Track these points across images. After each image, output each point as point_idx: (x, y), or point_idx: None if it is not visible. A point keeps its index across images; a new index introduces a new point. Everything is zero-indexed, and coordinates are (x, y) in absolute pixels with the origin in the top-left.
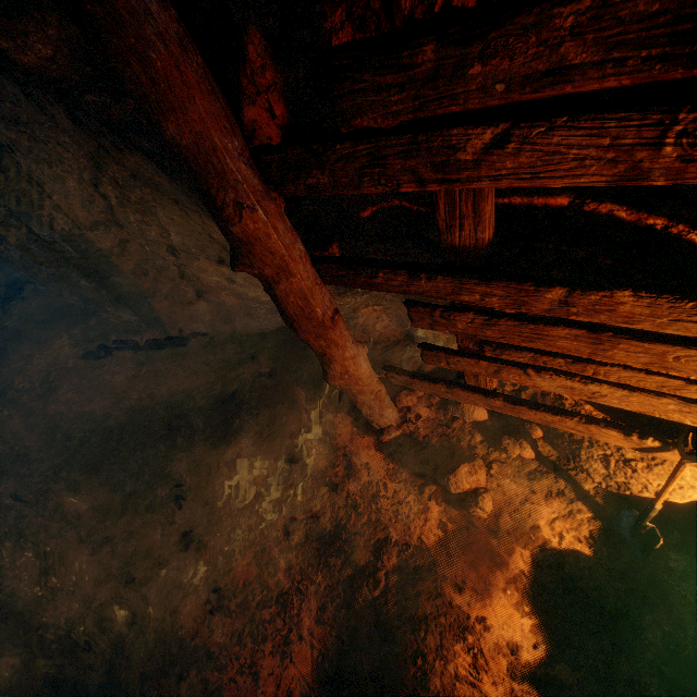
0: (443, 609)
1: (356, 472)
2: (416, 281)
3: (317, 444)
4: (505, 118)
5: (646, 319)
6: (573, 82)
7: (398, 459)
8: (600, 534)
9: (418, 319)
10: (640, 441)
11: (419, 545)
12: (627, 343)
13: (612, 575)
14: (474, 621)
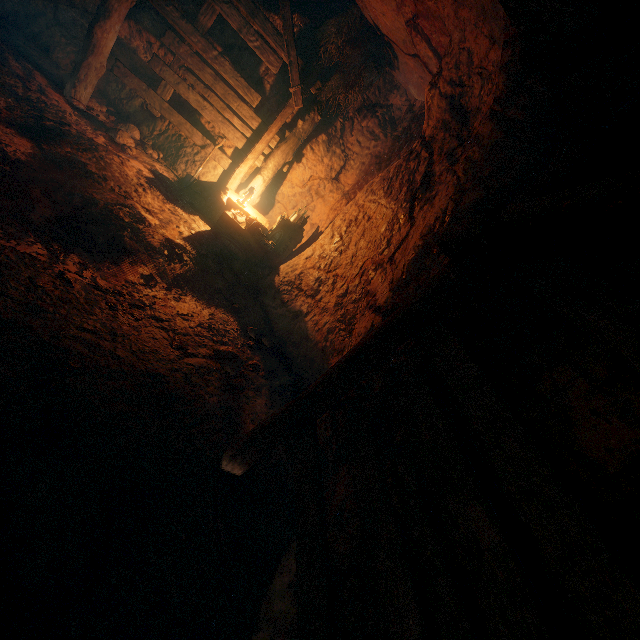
0: (108, 149)
1: (48, 98)
2: (182, 20)
3: (17, 64)
4: (230, 1)
5: (229, 74)
6: (241, 5)
7: (82, 115)
8: (177, 181)
9: (168, 38)
10: (206, 140)
11: (92, 139)
12: (222, 84)
13: (178, 188)
14: (124, 158)
